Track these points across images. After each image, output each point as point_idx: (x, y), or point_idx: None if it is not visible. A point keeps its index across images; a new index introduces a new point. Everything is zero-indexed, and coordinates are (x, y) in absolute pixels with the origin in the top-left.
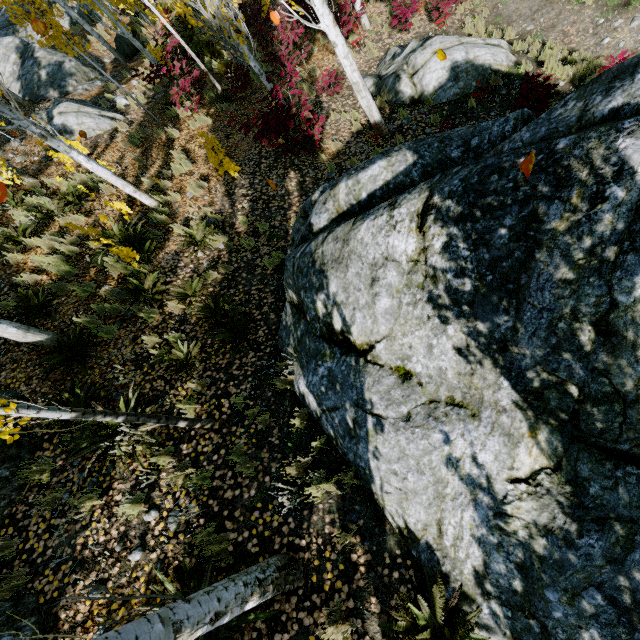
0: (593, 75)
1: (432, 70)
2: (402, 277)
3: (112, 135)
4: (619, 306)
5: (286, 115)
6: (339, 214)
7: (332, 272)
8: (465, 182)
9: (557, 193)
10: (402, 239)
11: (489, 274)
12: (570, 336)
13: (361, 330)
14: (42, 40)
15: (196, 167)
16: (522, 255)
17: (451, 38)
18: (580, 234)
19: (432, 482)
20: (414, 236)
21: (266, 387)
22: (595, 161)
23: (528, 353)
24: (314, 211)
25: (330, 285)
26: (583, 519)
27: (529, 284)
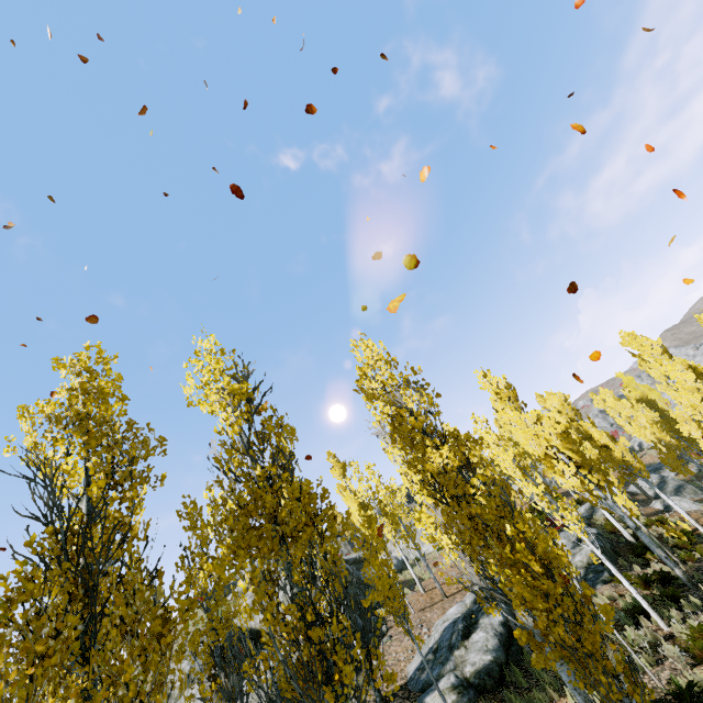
0: None
1: None
2: None
3: (696, 511)
4: None
5: None
6: None
7: None
8: None
9: None
10: None
11: None
12: None
13: None
14: (673, 477)
15: None
16: None
17: None
18: None
19: None
20: None
21: None
22: None
23: None
24: None
25: None
26: None
27: None
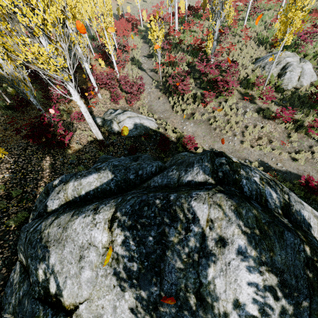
0: (182, 138)
1: (127, 123)
2: (99, 257)
3: None
4: (203, 284)
5: (47, 130)
6: (66, 201)
7: (53, 248)
8: (132, 208)
9: (172, 223)
10: (100, 233)
11: (146, 261)
12: (186, 300)
13: (70, 293)
14: None
15: None
16: (160, 252)
17: (134, 113)
18: (183, 245)
19: None
20: (106, 232)
21: None
22: (185, 210)
23: (168, 311)
24: (50, 197)
25: (50, 258)
26: None
27: (165, 269)
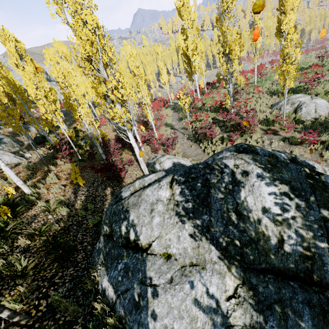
0: None
1: (166, 163)
2: (164, 207)
3: (17, 164)
4: (239, 204)
5: (112, 165)
6: (135, 191)
7: (132, 210)
8: (184, 171)
9: (211, 172)
10: (164, 191)
11: (197, 199)
12: (229, 218)
13: (145, 236)
14: None
15: (60, 181)
16: (206, 191)
17: (172, 156)
18: (221, 182)
19: (189, 322)
20: (168, 190)
21: (78, 289)
22: (219, 164)
23: (217, 230)
24: (123, 191)
25: (130, 216)
26: (263, 310)
27: (211, 201)
